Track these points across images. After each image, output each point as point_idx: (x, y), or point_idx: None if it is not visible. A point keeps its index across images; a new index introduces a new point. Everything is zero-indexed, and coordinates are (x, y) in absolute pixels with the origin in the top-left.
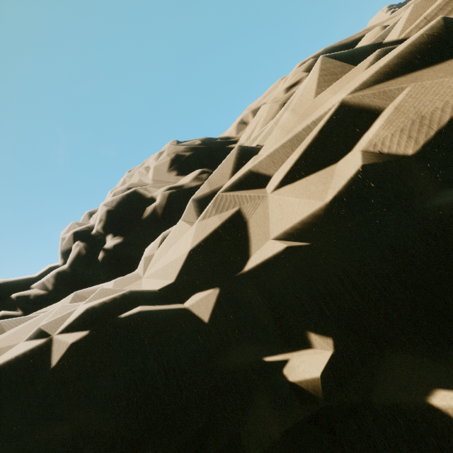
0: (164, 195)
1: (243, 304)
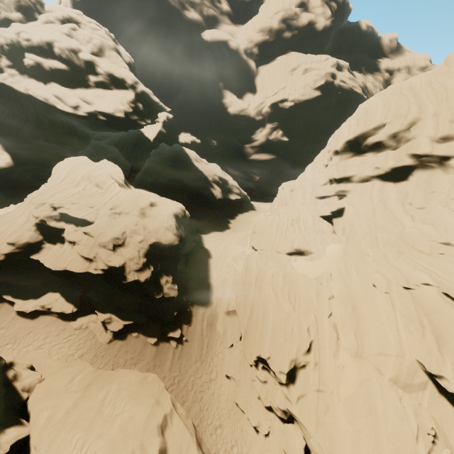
0: (3, 15)
1: None
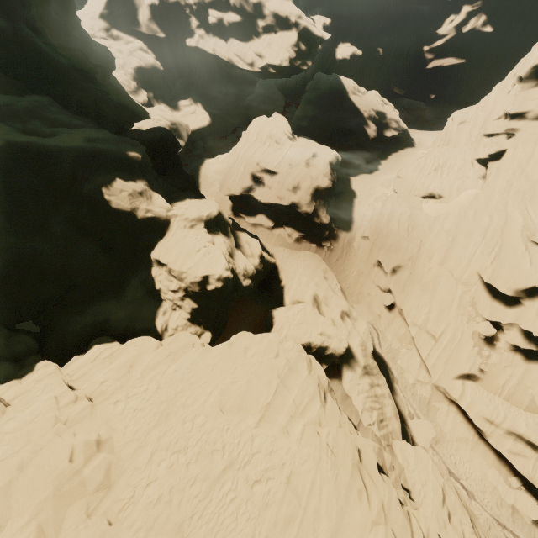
0: None
1: (186, 4)
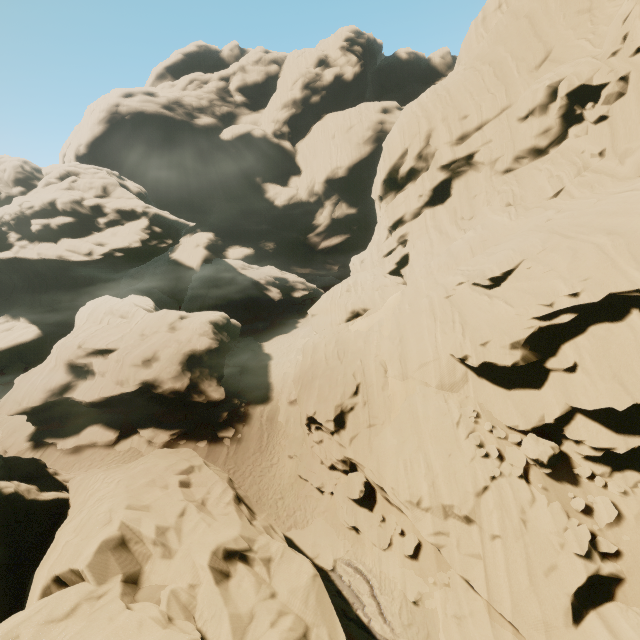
0: (4, 195)
1: (3, 223)
